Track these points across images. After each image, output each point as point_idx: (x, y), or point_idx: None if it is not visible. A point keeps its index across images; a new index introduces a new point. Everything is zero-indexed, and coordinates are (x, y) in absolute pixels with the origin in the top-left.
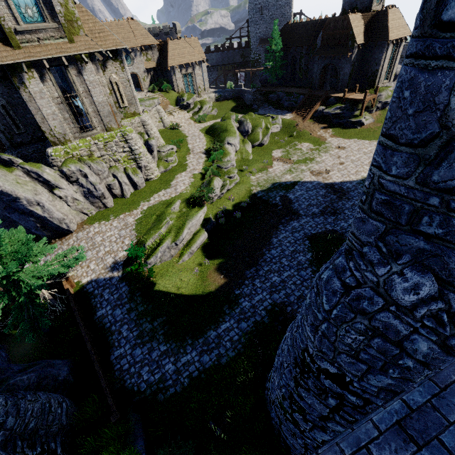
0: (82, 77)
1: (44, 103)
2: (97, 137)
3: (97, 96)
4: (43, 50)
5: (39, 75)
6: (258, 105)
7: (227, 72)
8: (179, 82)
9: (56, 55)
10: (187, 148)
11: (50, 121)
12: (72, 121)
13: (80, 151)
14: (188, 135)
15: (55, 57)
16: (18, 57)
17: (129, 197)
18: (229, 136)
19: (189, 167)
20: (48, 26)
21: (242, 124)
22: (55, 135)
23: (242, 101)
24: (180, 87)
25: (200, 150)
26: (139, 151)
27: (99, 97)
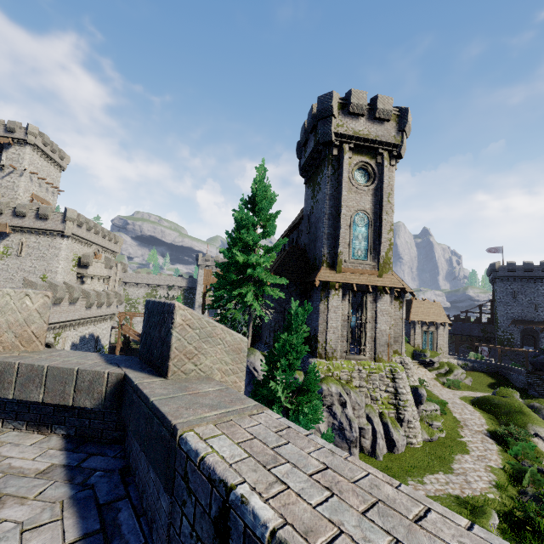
0: (374, 304)
1: (333, 316)
2: (363, 363)
3: (381, 323)
4: (356, 277)
5: (341, 294)
6: (540, 392)
7: (461, 342)
8: (417, 337)
9: (365, 282)
10: (452, 416)
11: (329, 333)
12: (347, 340)
13: (341, 373)
14: (445, 399)
15: (364, 284)
16: (336, 278)
17: (381, 459)
18: (533, 423)
19: (472, 449)
20: (368, 263)
21: (538, 412)
22: (326, 347)
23: (504, 379)
24: (417, 341)
25: (478, 427)
26: (406, 396)
27: (382, 325)
